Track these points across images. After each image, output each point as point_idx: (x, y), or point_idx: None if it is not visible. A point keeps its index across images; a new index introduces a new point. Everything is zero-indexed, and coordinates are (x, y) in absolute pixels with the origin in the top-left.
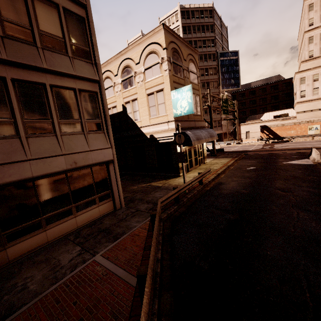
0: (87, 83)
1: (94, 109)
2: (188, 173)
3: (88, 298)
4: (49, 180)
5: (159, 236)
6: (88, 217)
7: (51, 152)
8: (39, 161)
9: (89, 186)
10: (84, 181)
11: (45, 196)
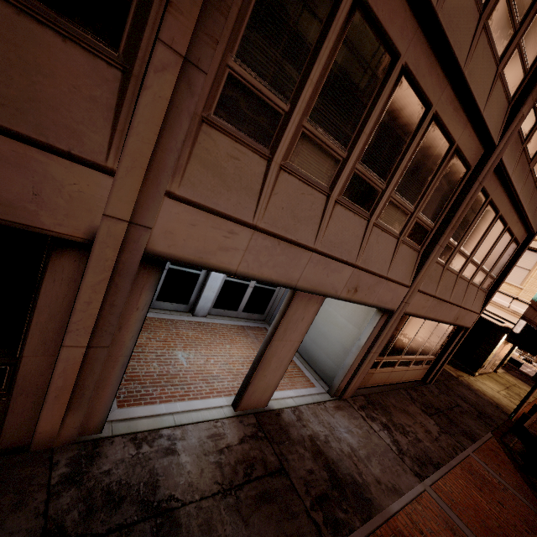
0: (523, 231)
1: (502, 263)
2: (483, 378)
3: (512, 509)
4: (429, 324)
5: (534, 479)
6: (409, 376)
7: (458, 300)
8: (450, 306)
9: (433, 344)
10: (436, 337)
11: (417, 338)
